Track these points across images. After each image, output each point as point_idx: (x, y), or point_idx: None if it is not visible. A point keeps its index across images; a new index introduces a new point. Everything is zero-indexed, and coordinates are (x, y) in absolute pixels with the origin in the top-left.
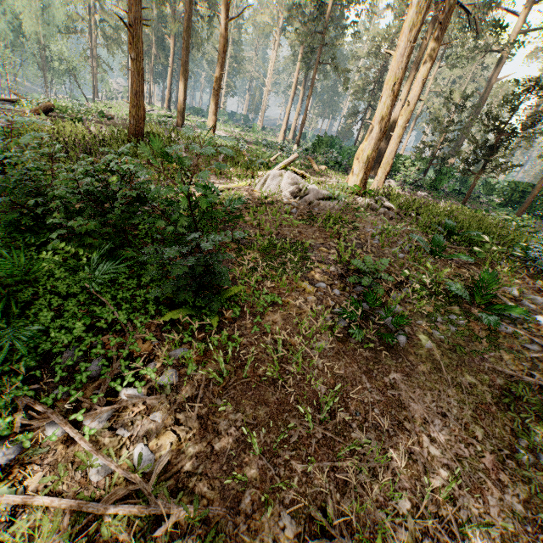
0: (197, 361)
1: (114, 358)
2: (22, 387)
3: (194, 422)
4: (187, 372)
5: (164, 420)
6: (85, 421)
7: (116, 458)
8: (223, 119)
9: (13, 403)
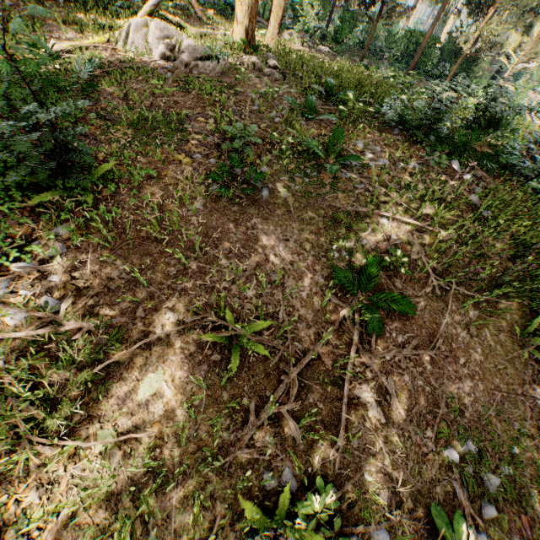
0: (81, 234)
1: None
2: None
3: (89, 276)
4: (73, 243)
5: (61, 279)
6: None
7: (26, 309)
8: None
9: None
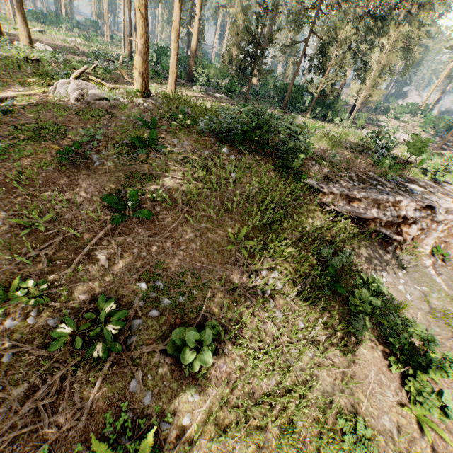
0: None
1: None
2: None
3: None
4: None
5: None
6: None
7: None
8: (66, 26)
9: None
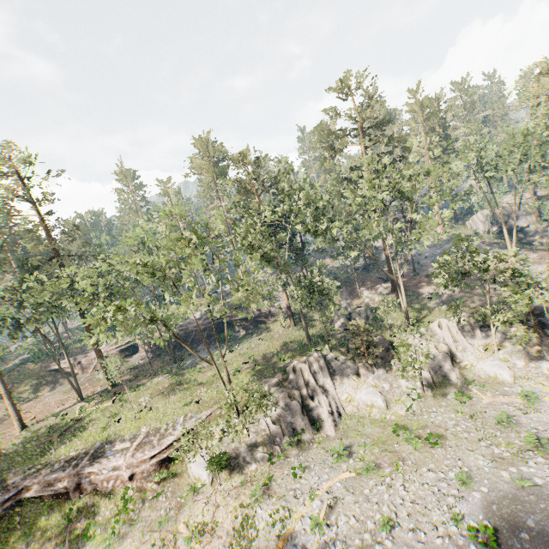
0: None
1: None
2: None
3: None
4: None
5: None
6: None
7: None
8: None
9: None
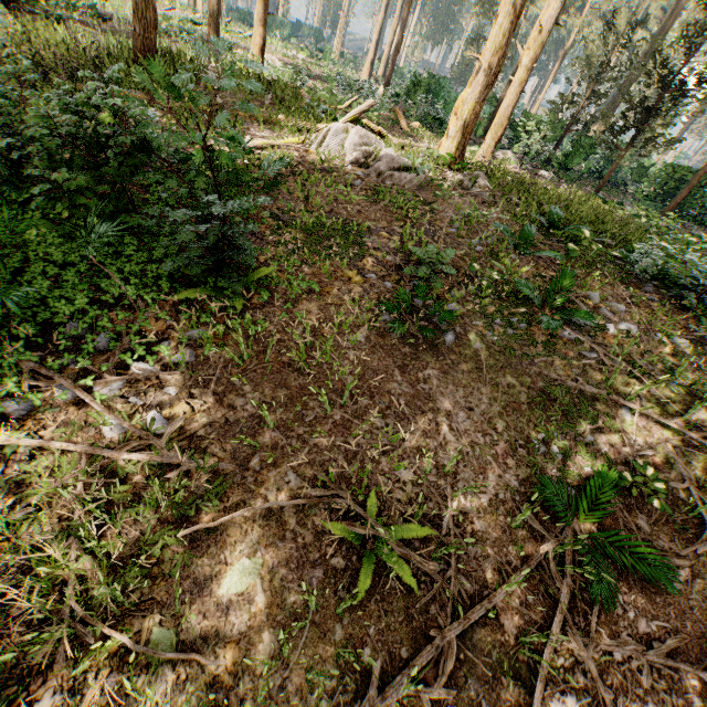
0: (216, 343)
1: (124, 333)
2: (25, 352)
3: (210, 398)
4: (204, 352)
5: (178, 393)
6: (95, 388)
7: (129, 421)
8: (282, 34)
9: (18, 367)
